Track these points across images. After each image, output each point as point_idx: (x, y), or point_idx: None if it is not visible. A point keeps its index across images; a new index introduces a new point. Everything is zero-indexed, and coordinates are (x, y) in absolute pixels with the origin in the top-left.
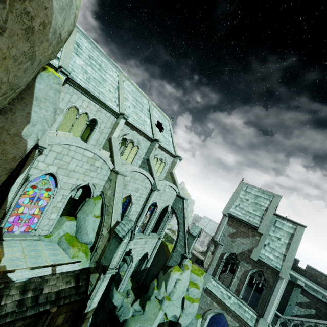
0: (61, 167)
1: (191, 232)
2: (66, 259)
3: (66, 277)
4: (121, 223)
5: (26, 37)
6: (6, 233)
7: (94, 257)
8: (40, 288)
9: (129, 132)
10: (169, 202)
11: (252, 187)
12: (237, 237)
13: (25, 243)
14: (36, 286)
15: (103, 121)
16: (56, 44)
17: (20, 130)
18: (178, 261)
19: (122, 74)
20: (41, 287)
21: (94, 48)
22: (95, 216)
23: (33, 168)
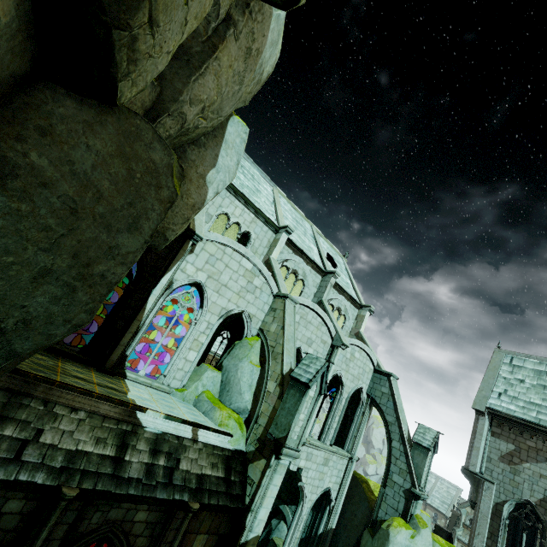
0: (211, 277)
1: (418, 439)
2: (211, 424)
3: (211, 455)
4: (301, 363)
5: (245, 57)
6: (129, 370)
7: (254, 433)
8: (176, 457)
9: (290, 256)
10: (362, 381)
11: (523, 356)
12: (522, 461)
13: (152, 390)
14: (171, 450)
15: (258, 236)
16: (256, 82)
17: (206, 172)
18: (399, 507)
19: (277, 190)
20: (177, 456)
21: (245, 160)
22: (252, 363)
23: (180, 270)
